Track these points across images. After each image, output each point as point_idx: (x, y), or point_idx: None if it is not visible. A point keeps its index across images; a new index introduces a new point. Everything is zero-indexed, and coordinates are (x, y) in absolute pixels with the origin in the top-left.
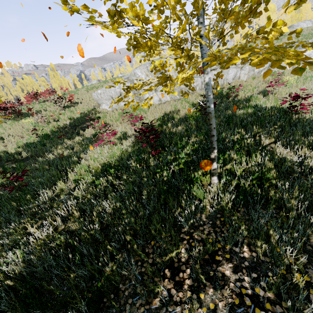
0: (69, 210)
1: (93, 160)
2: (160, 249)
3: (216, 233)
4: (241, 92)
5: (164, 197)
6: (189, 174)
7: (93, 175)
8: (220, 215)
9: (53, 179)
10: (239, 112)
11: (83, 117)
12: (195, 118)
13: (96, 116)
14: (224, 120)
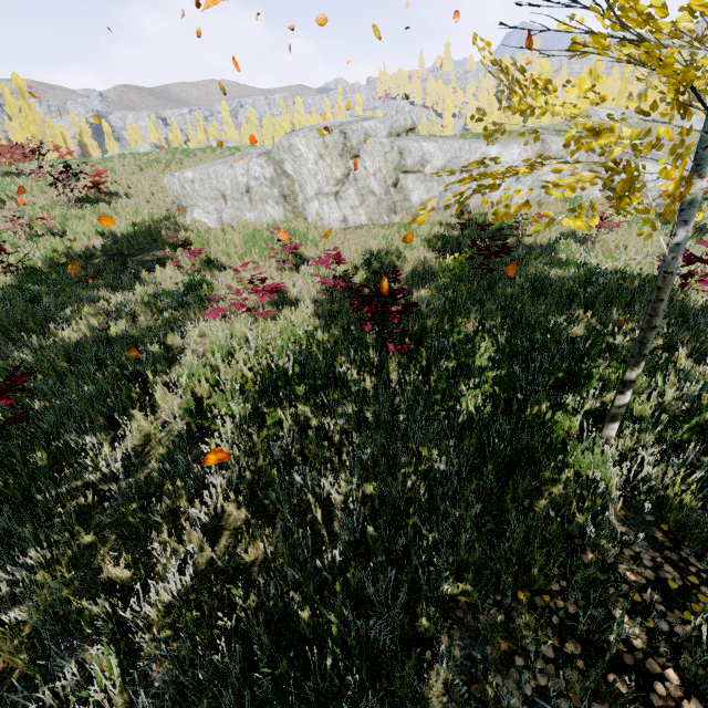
0: (205, 501)
1: (217, 354)
2: (556, 615)
3: (674, 565)
4: (530, 230)
5: (492, 468)
6: (514, 410)
7: (246, 400)
8: (653, 518)
9: (109, 403)
10: (552, 272)
11: (142, 235)
12: (459, 273)
13: (179, 236)
14: (526, 286)
